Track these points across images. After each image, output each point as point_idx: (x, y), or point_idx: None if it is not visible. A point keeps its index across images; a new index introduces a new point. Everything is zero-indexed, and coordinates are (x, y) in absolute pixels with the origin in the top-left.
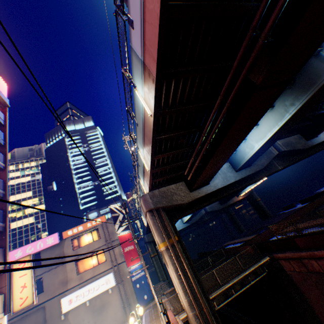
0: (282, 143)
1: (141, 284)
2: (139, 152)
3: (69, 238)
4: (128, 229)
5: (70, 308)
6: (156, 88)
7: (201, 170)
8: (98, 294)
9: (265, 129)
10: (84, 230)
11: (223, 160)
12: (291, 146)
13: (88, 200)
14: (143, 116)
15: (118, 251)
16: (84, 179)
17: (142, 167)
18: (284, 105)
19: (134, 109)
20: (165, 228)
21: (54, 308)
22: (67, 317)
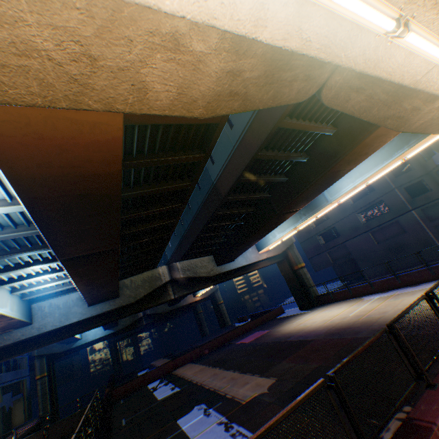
0: (183, 266)
1: None
2: None
3: None
4: None
5: None
6: None
7: None
8: None
9: None
10: None
11: None
12: (193, 271)
13: None
14: None
15: None
16: None
17: None
18: None
19: None
20: None
21: None
22: None
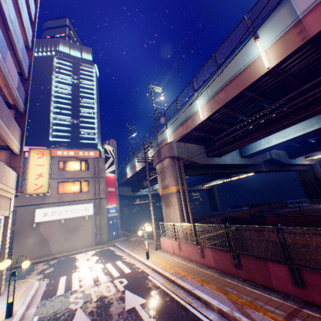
0: (274, 152)
1: (113, 222)
2: (197, 101)
3: (56, 158)
4: (114, 173)
5: (43, 220)
6: (300, 47)
7: (236, 140)
8: (75, 217)
9: (290, 131)
10: (75, 156)
11: (255, 139)
12: (279, 157)
13: (61, 134)
14: (244, 68)
15: (103, 188)
16: (63, 112)
17: (184, 116)
18: (319, 117)
19: (230, 58)
20: (180, 176)
21: (27, 215)
22: (38, 226)
